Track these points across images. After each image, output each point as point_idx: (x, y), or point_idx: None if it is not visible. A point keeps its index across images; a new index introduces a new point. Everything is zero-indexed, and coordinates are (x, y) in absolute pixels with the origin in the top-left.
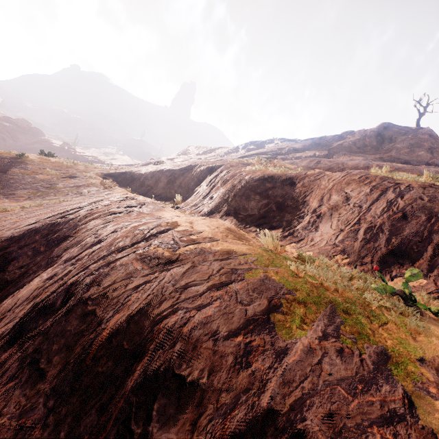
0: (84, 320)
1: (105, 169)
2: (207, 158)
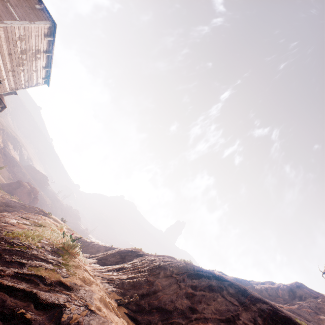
0: None
1: (81, 236)
2: None
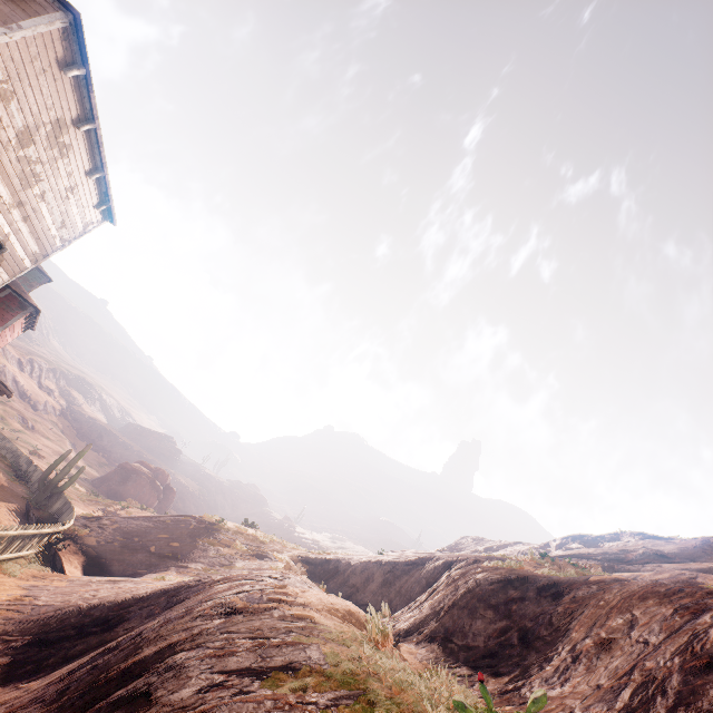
0: (128, 654)
1: (306, 551)
2: None
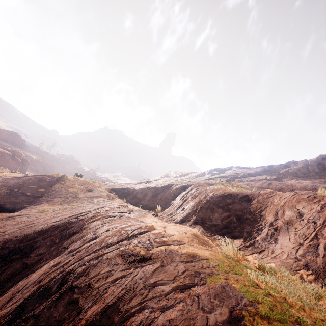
0: (68, 308)
1: (111, 185)
2: (182, 180)
